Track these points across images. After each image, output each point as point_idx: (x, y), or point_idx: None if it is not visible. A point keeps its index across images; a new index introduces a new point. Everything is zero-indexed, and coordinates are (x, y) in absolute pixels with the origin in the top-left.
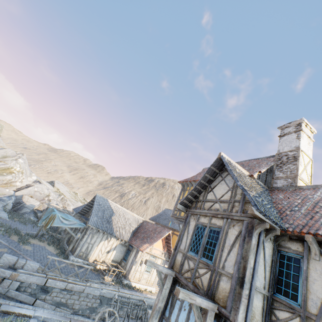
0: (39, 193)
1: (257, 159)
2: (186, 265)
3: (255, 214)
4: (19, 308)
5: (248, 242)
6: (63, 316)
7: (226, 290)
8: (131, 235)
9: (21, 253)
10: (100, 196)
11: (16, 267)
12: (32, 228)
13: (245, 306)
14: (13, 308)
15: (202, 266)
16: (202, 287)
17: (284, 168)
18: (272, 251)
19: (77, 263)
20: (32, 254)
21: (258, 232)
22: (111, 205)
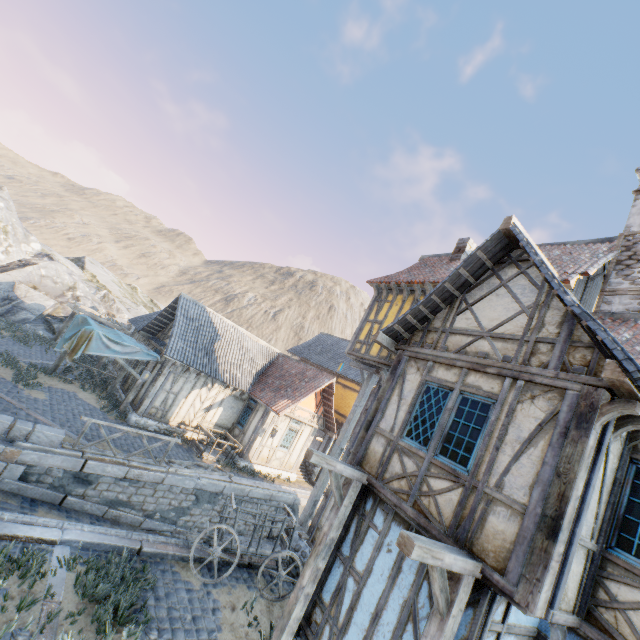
0: (52, 281)
1: (560, 244)
2: (397, 465)
3: (626, 382)
4: (26, 527)
5: (578, 441)
6: (125, 537)
7: (506, 537)
8: (253, 380)
9: (22, 406)
10: (190, 299)
11: (12, 438)
12: (44, 353)
13: (554, 577)
14: (13, 528)
15: (440, 475)
16: (437, 516)
17: (637, 271)
18: (619, 460)
19: (148, 433)
20: (49, 408)
21: (607, 420)
22: (213, 319)
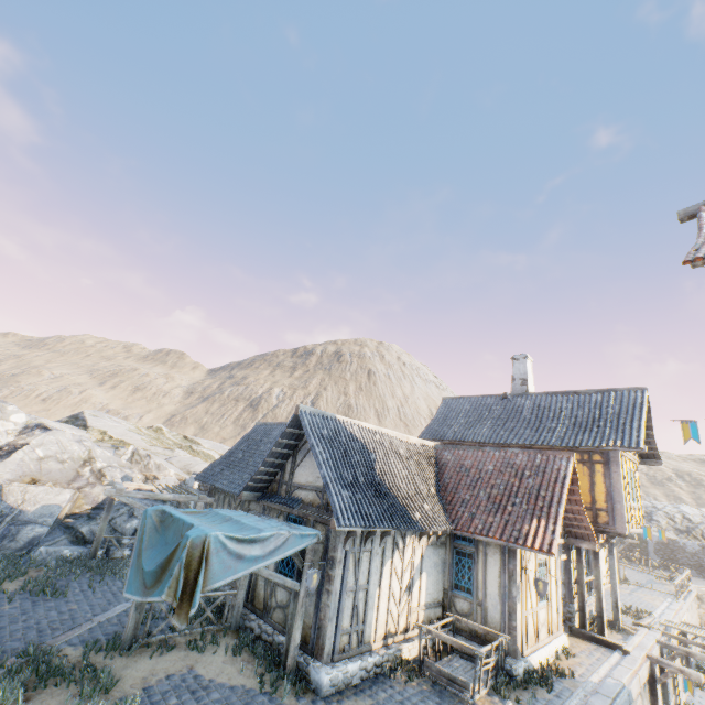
0: (56, 462)
1: None
2: None
3: None
4: None
5: None
6: None
7: None
8: (440, 504)
9: None
10: (312, 411)
11: None
12: (89, 594)
13: None
14: None
15: None
16: None
17: None
18: None
19: None
20: None
21: None
22: (351, 431)
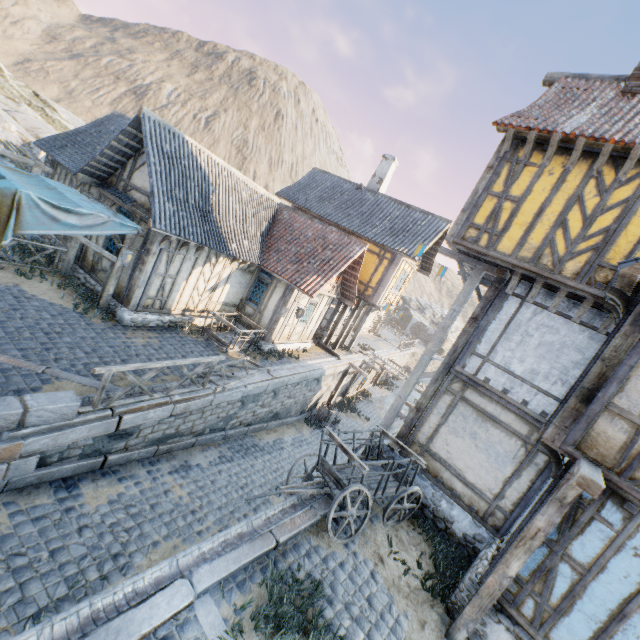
0: None
1: None
2: None
3: None
4: (143, 609)
5: None
6: (254, 538)
7: None
8: (260, 246)
9: None
10: (158, 120)
11: None
12: None
13: None
14: (128, 626)
15: None
16: None
17: None
18: None
19: (187, 362)
20: (2, 333)
21: None
22: (198, 158)
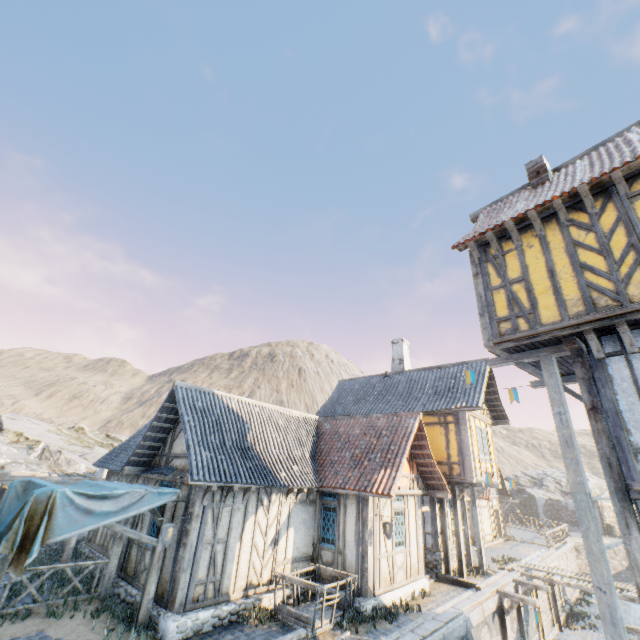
0: None
1: None
2: None
3: None
4: None
5: None
6: None
7: None
8: (312, 467)
9: None
10: (189, 386)
11: None
12: None
13: None
14: None
15: None
16: None
17: None
18: None
19: None
20: None
21: None
22: (229, 404)
